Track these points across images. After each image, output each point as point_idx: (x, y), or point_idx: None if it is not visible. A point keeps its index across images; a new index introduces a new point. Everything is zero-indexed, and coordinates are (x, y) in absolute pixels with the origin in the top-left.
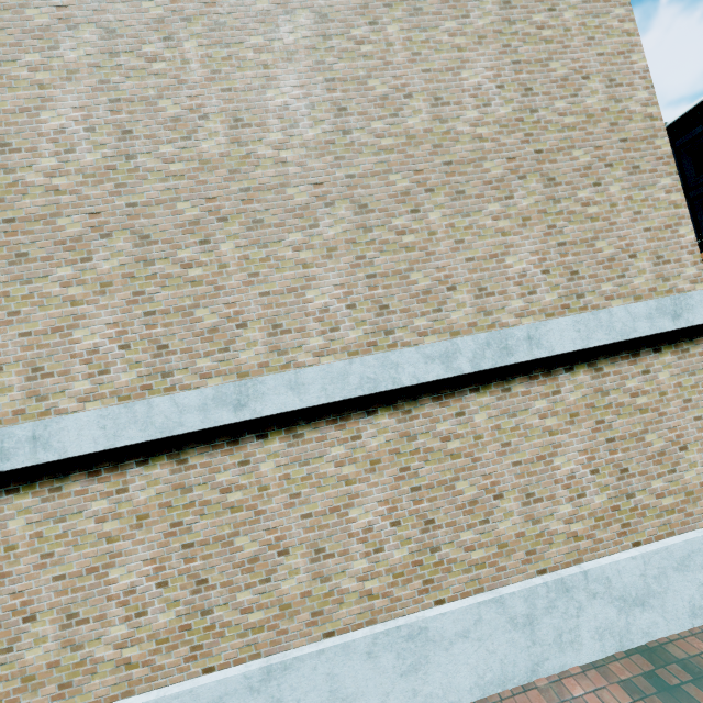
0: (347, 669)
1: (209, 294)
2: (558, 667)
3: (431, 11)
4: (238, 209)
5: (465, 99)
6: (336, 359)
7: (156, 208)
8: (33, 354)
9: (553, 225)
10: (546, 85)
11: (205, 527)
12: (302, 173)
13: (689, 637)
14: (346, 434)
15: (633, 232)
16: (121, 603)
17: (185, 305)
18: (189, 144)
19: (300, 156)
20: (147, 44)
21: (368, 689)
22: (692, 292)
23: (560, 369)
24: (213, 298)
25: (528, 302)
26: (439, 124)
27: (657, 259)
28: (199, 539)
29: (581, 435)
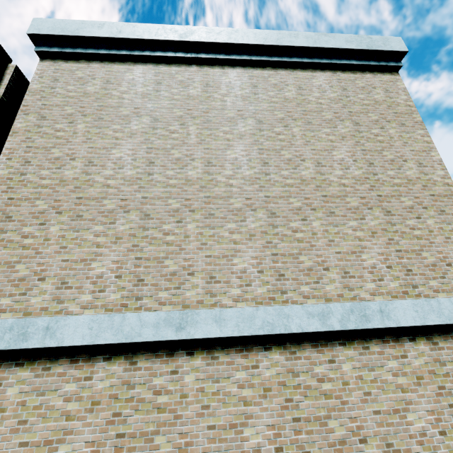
0: None
1: (175, 252)
2: None
3: (316, 123)
4: (202, 206)
5: (334, 164)
6: (247, 305)
7: (157, 200)
8: (65, 273)
9: (391, 238)
10: (381, 162)
11: (136, 421)
12: (240, 191)
13: None
14: (248, 362)
15: (446, 249)
16: None
17: (160, 256)
18: (182, 171)
19: (240, 183)
20: (172, 126)
21: None
22: None
23: (405, 338)
24: (177, 254)
25: (378, 286)
26: (320, 175)
27: None
28: (129, 431)
29: (427, 396)
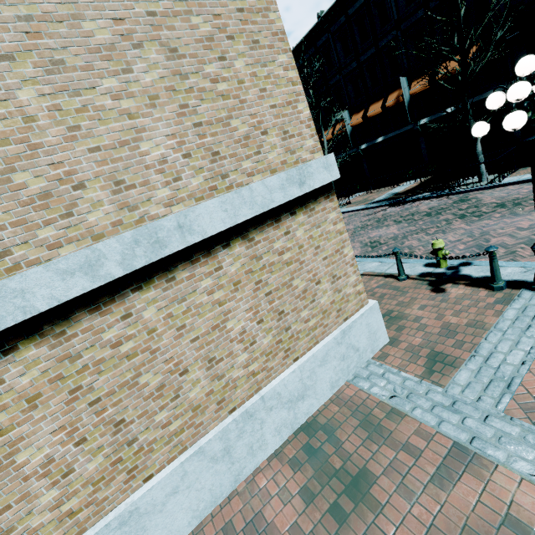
0: None
1: None
2: (253, 467)
3: None
4: None
5: None
6: None
7: None
8: None
9: (185, 104)
10: None
11: None
12: None
13: (330, 404)
14: None
15: (262, 109)
16: None
17: None
18: None
19: None
20: None
21: None
22: (311, 162)
23: (219, 247)
24: None
25: (175, 189)
26: None
27: (284, 134)
28: None
29: (246, 297)
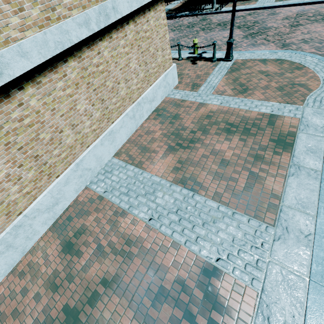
0: (98, 151)
1: None
2: (141, 123)
3: None
4: None
5: None
6: (34, 32)
7: None
8: None
9: None
10: None
11: (23, 138)
12: None
13: (161, 104)
14: (60, 75)
15: None
16: (7, 181)
17: None
18: None
19: None
20: None
21: (104, 152)
22: None
23: (125, 24)
24: None
25: None
26: None
27: None
28: (23, 144)
29: (135, 53)
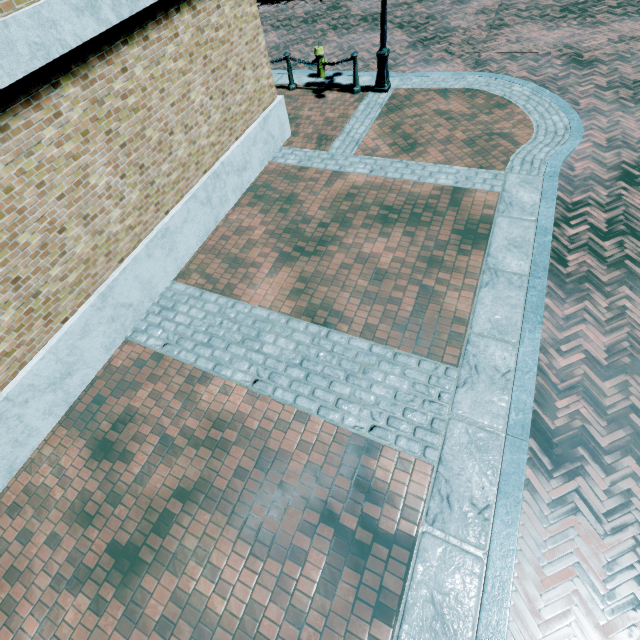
0: (142, 269)
1: None
2: (224, 215)
3: None
4: None
5: None
6: None
7: None
8: None
9: None
10: None
11: None
12: None
13: (262, 176)
14: (47, 114)
15: None
16: None
17: None
18: None
19: None
20: None
21: (156, 271)
22: None
23: (173, 11)
24: None
25: None
26: None
27: None
28: None
29: (199, 71)
